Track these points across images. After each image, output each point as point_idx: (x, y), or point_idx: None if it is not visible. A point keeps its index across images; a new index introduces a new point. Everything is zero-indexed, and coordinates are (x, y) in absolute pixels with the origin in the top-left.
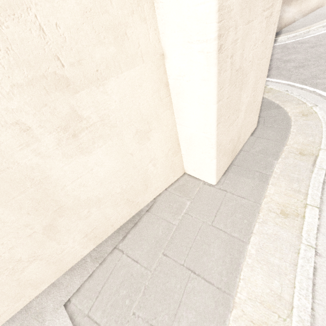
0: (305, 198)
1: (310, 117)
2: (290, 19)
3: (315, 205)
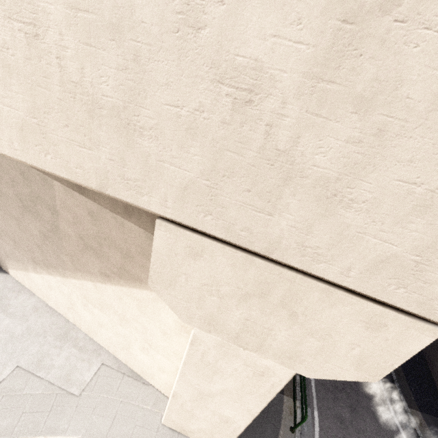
0: None
1: None
2: None
3: None
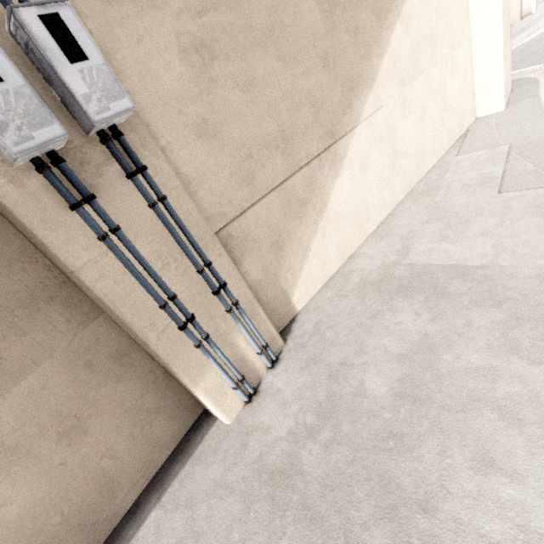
0: None
1: None
2: None
3: None
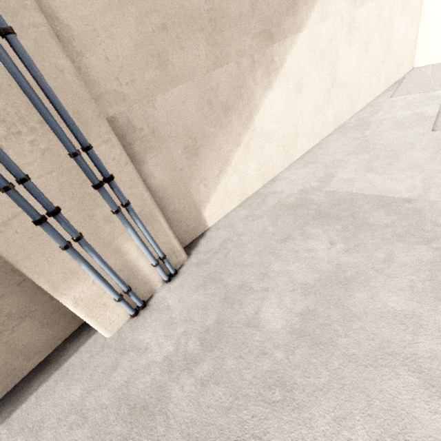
0: None
1: None
2: None
3: None
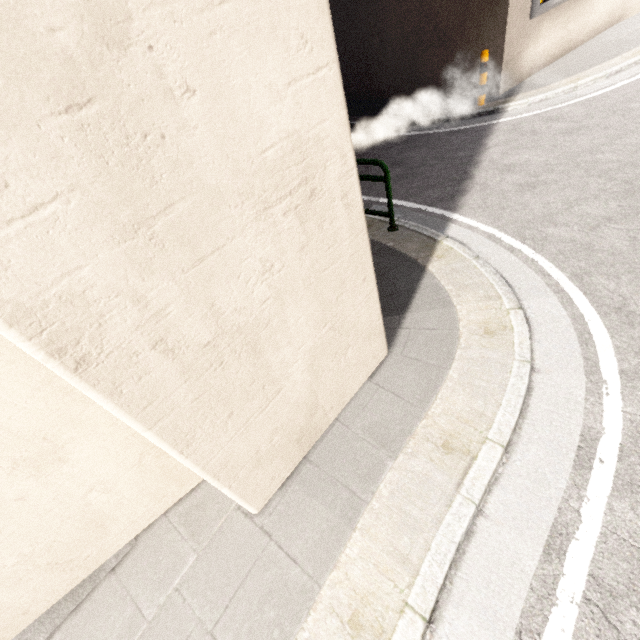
0: (411, 585)
1: (498, 339)
2: (542, 58)
3: (422, 611)
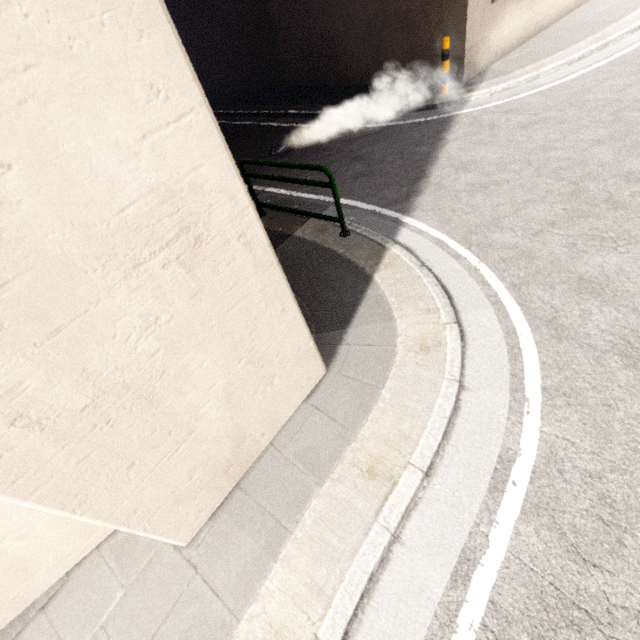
0: (323, 617)
1: (432, 356)
2: (507, 42)
3: None
